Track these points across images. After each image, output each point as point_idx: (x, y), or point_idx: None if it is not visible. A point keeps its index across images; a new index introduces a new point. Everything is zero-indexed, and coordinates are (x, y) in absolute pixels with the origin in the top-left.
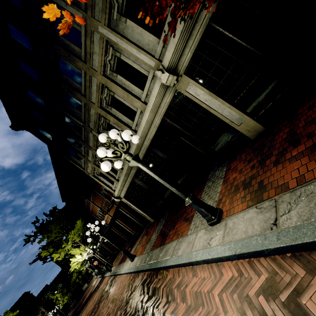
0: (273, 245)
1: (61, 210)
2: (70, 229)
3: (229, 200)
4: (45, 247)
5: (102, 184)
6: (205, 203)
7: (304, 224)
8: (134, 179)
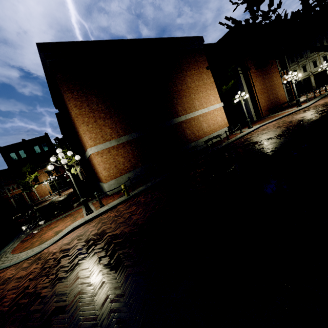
0: None
1: None
2: None
3: None
4: None
5: None
6: None
7: None
8: (301, 80)
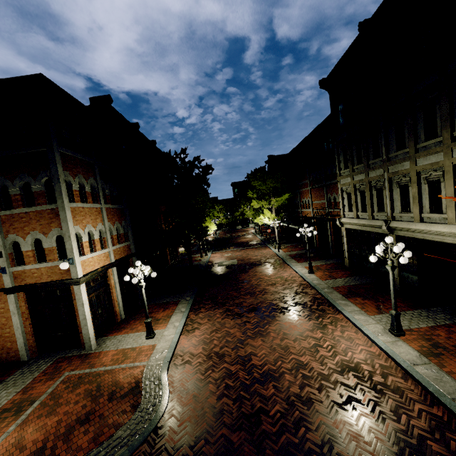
0: (402, 365)
1: (273, 156)
2: (278, 196)
3: (416, 337)
4: (247, 182)
5: (341, 201)
6: (400, 323)
7: (421, 374)
8: (371, 232)
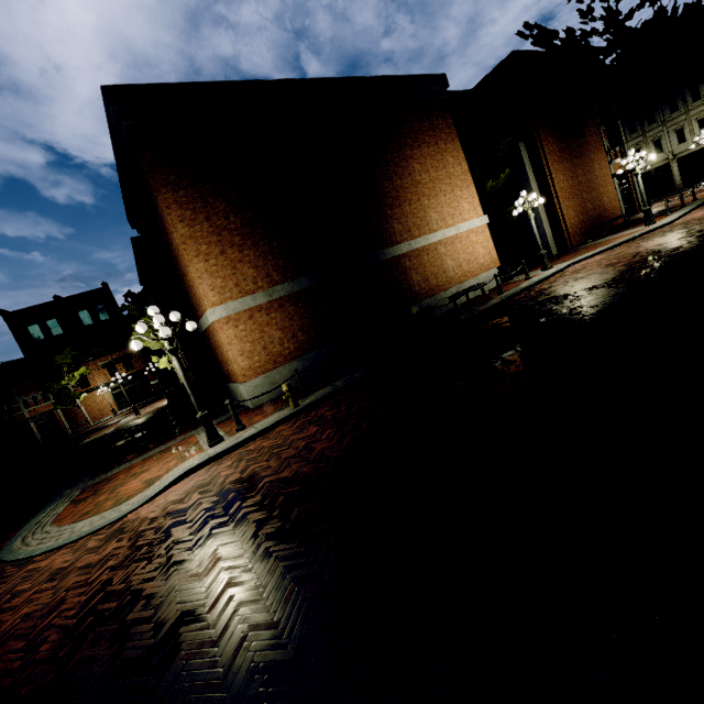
0: None
1: None
2: None
3: None
4: None
5: None
6: None
7: None
8: (651, 170)
